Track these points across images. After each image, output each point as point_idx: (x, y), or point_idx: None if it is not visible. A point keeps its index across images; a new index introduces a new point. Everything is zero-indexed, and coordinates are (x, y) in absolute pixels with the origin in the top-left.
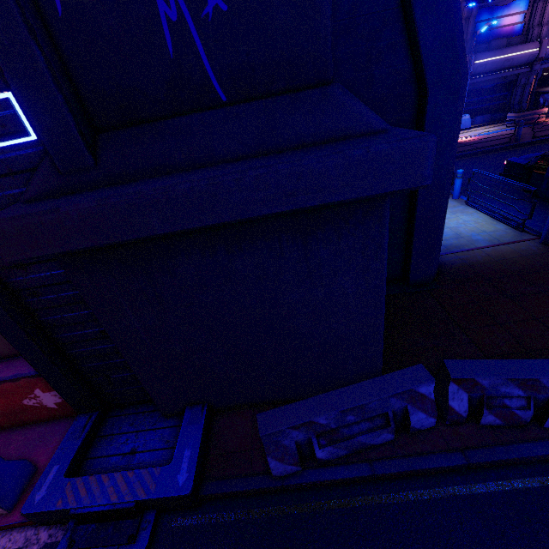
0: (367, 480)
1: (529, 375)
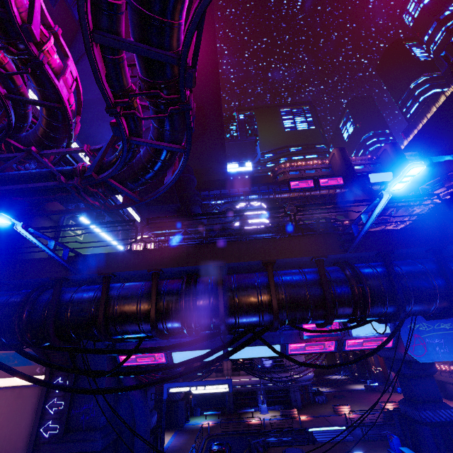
0: None
1: None
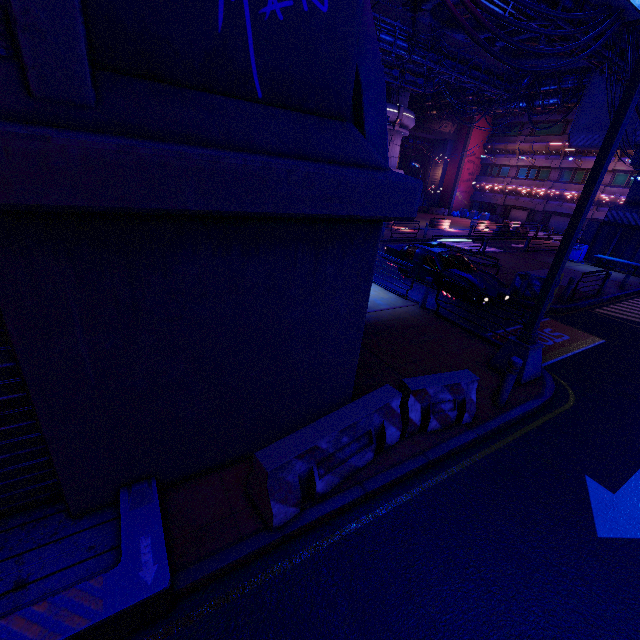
0: (360, 503)
1: (455, 381)
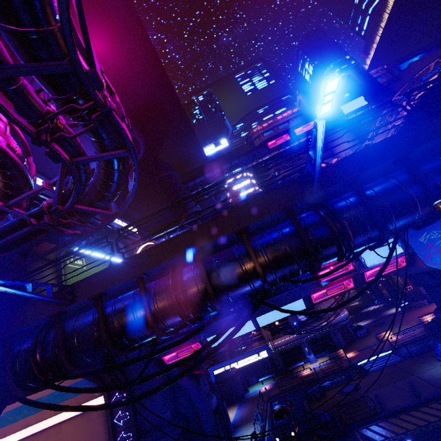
0: None
1: None
